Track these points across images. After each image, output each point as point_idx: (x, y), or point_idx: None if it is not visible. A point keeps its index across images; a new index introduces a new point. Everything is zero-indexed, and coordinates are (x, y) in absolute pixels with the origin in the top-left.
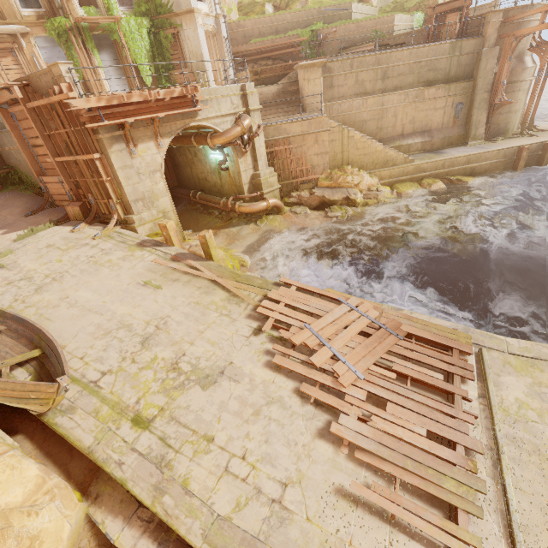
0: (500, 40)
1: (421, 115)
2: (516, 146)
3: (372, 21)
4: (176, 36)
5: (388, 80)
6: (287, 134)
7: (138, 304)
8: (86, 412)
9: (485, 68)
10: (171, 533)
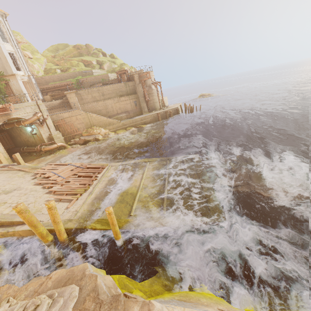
0: (141, 82)
1: (122, 106)
2: (156, 113)
3: (100, 76)
4: (7, 84)
5: (105, 96)
6: (62, 117)
7: None
8: None
9: (139, 90)
10: None
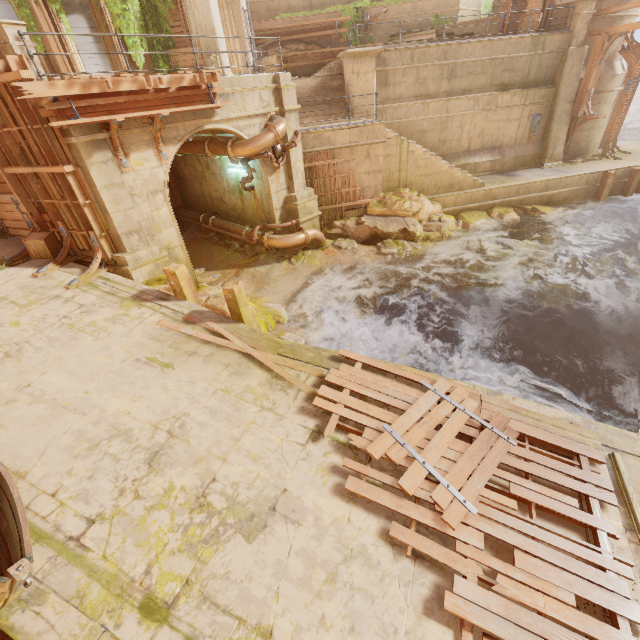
0: (589, 38)
1: (492, 127)
2: (601, 171)
3: (433, 2)
4: (178, 1)
5: (455, 81)
6: (331, 144)
7: (139, 394)
8: (64, 598)
9: (570, 72)
10: None
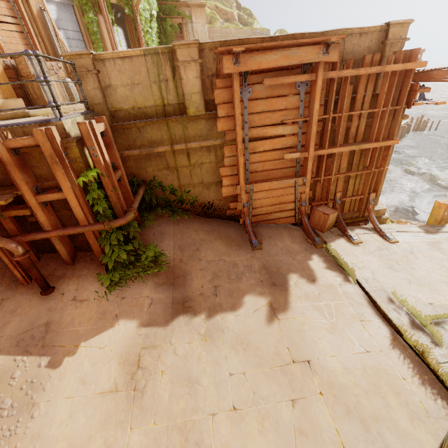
0: None
1: None
2: None
3: None
4: (183, 27)
5: None
6: None
7: None
8: None
9: None
10: None
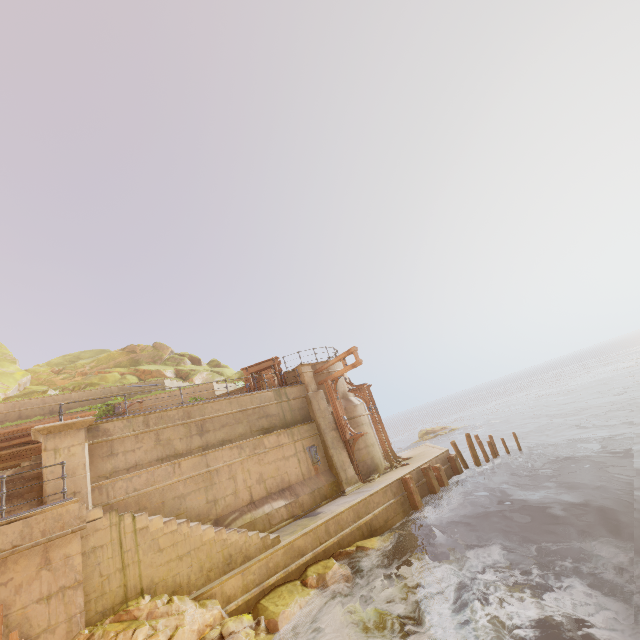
0: (320, 386)
1: (270, 468)
2: (398, 478)
3: (189, 389)
4: None
5: (209, 434)
6: None
7: None
8: None
9: (319, 408)
10: None
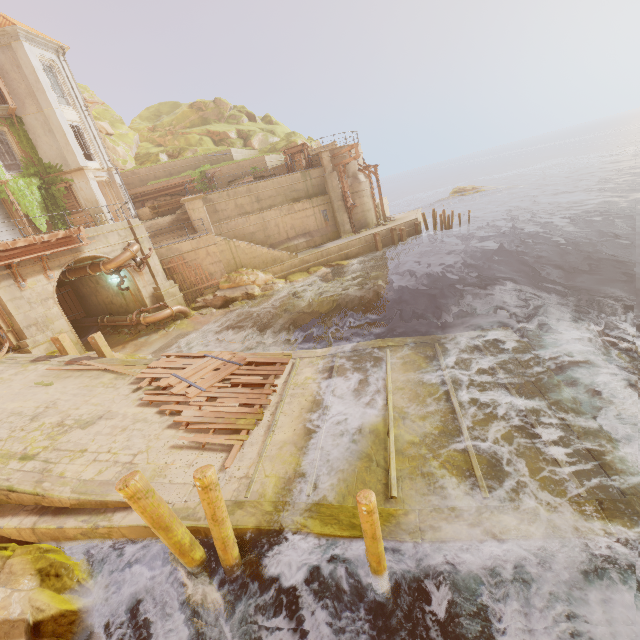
0: (336, 167)
1: (298, 222)
2: (371, 234)
3: (249, 161)
4: (69, 188)
5: (262, 202)
6: (180, 252)
7: (29, 399)
8: None
9: (332, 185)
10: (51, 508)
